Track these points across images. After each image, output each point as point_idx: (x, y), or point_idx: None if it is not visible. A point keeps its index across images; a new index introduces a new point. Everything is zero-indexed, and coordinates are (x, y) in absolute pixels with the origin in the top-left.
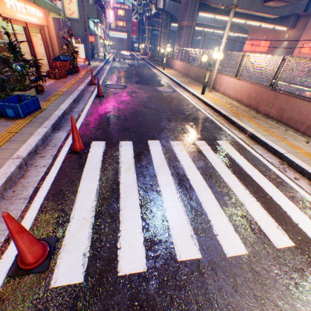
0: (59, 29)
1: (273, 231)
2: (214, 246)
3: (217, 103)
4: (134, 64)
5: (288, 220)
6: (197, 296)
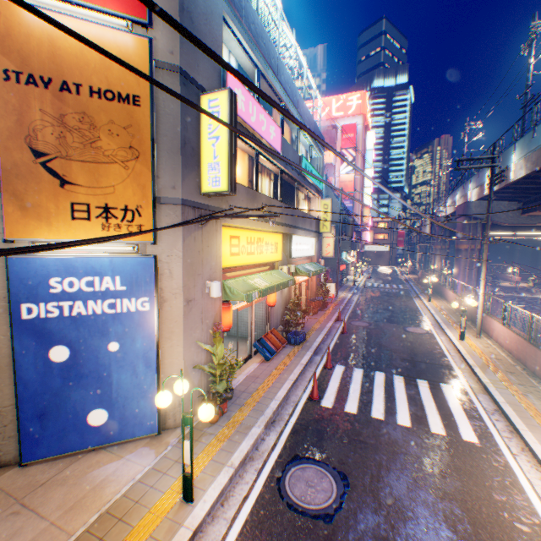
0: (318, 276)
1: (436, 427)
2: (392, 419)
3: (472, 352)
4: (391, 290)
5: (454, 429)
6: (374, 425)
